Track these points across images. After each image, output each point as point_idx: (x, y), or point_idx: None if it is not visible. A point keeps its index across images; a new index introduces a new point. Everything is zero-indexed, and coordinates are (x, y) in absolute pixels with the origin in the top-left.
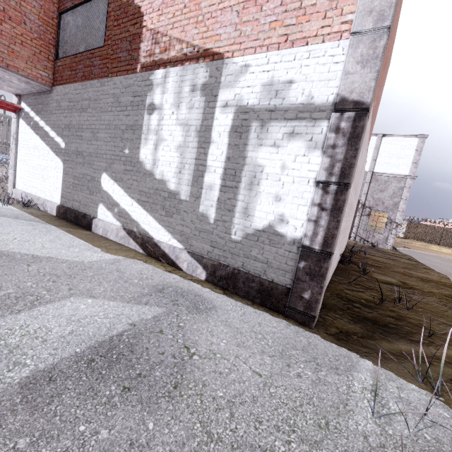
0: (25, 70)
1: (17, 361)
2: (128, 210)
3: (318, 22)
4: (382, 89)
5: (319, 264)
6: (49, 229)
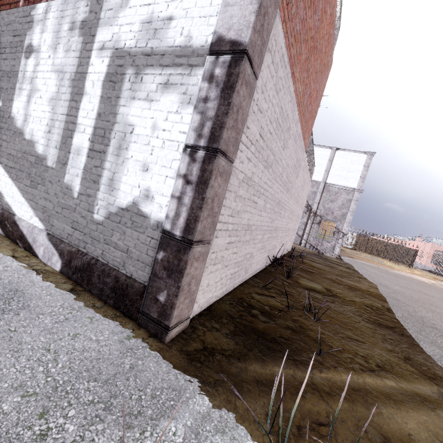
0: None
1: None
2: None
3: None
4: (320, 86)
5: (179, 256)
6: None
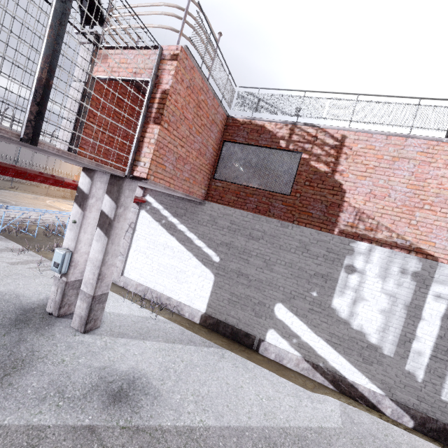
0: (196, 192)
1: None
2: (313, 345)
3: None
4: None
5: None
6: (242, 363)
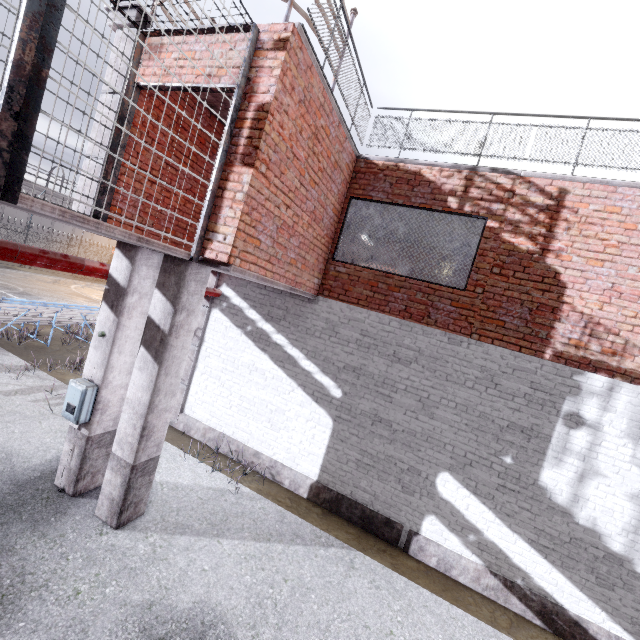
0: (305, 283)
1: None
2: (505, 548)
3: None
4: None
5: None
6: (385, 578)
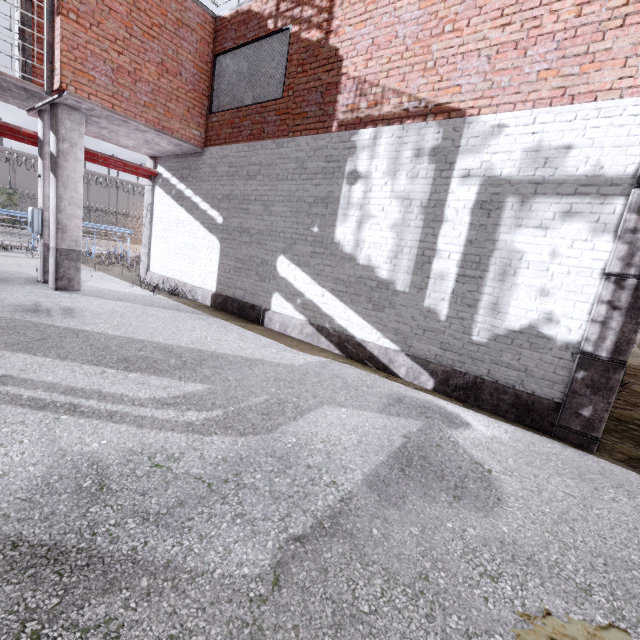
0: (179, 131)
1: (342, 465)
2: (317, 302)
3: (613, 72)
4: None
5: (607, 375)
6: (224, 325)
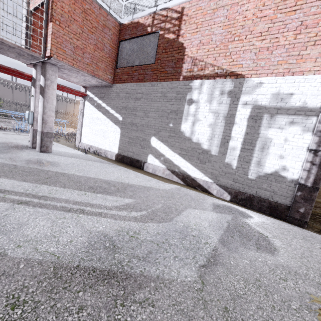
0: (102, 76)
1: (207, 235)
2: (172, 159)
3: (310, 64)
4: None
5: (310, 193)
6: (125, 169)
